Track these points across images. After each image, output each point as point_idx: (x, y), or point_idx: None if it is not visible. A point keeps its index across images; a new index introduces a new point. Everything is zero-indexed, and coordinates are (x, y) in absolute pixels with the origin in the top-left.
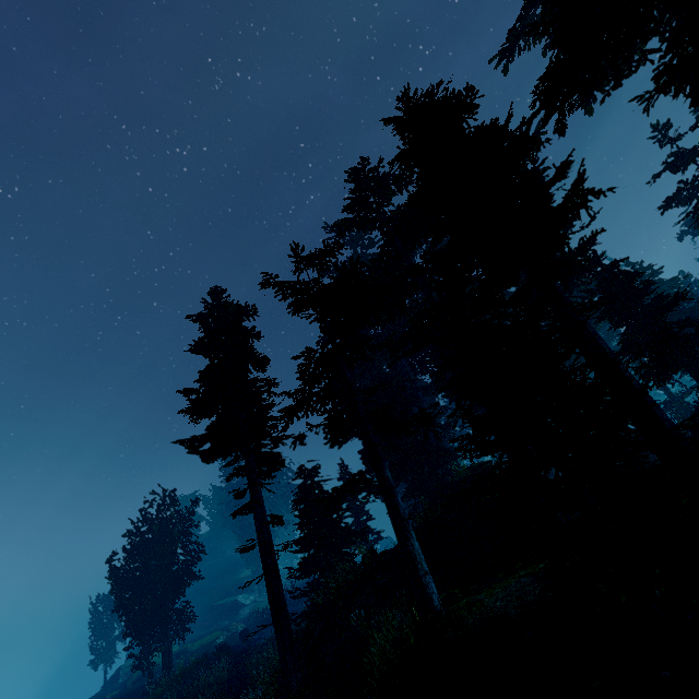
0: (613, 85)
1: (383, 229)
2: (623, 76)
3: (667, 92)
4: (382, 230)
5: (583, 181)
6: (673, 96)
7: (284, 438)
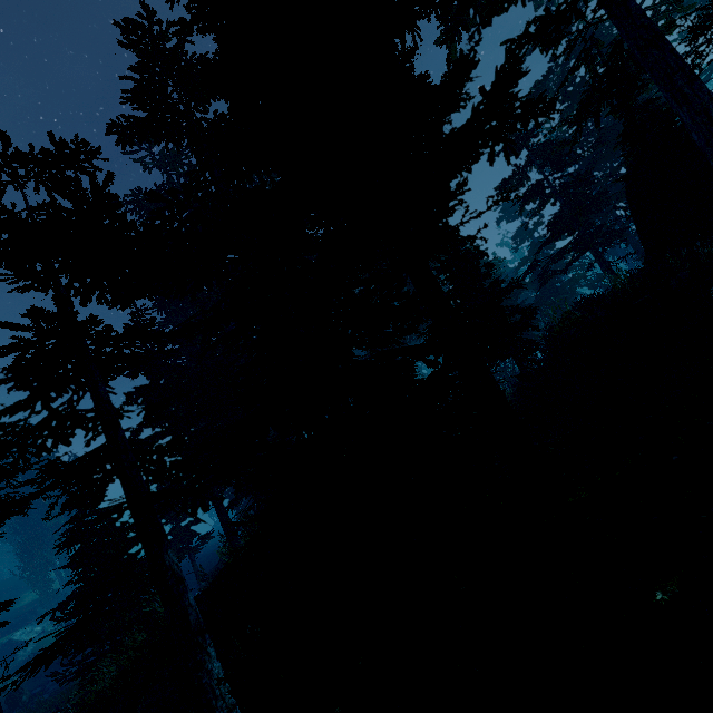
0: (484, 20)
1: (197, 148)
2: (495, 11)
3: (535, 46)
4: (195, 149)
5: (518, 79)
6: (543, 50)
7: (17, 472)
